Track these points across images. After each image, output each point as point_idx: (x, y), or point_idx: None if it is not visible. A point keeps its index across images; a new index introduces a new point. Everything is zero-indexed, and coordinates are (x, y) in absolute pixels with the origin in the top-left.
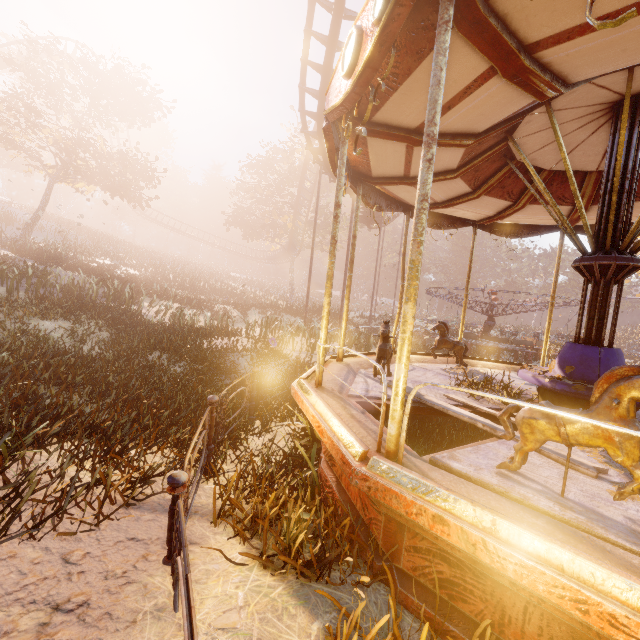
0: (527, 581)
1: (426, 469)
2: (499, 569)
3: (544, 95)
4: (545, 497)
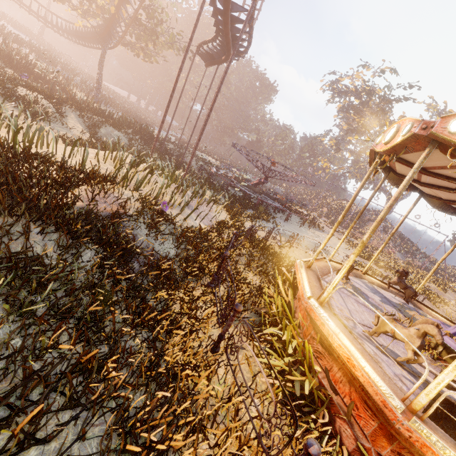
0: None
1: None
2: None
3: None
4: None
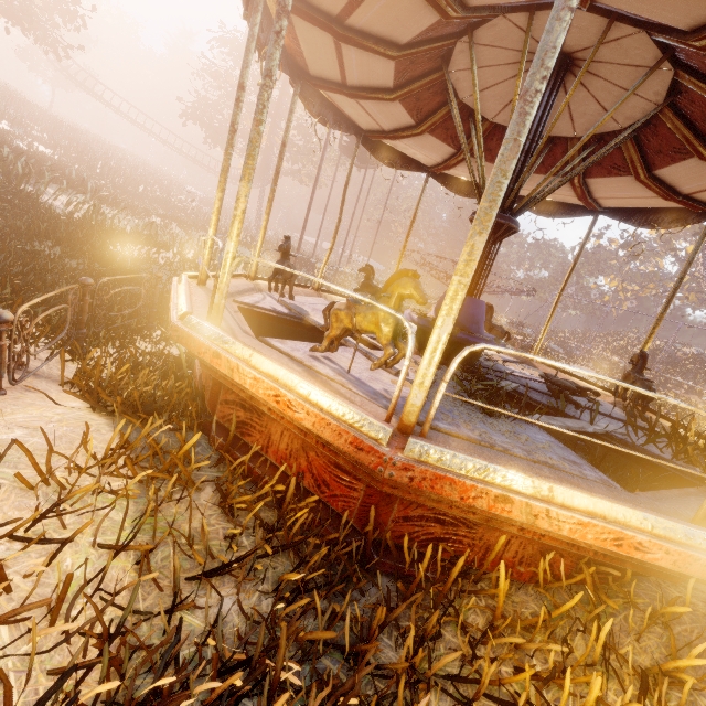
0: (255, 389)
1: (240, 336)
2: (243, 384)
3: (446, 12)
4: (332, 370)
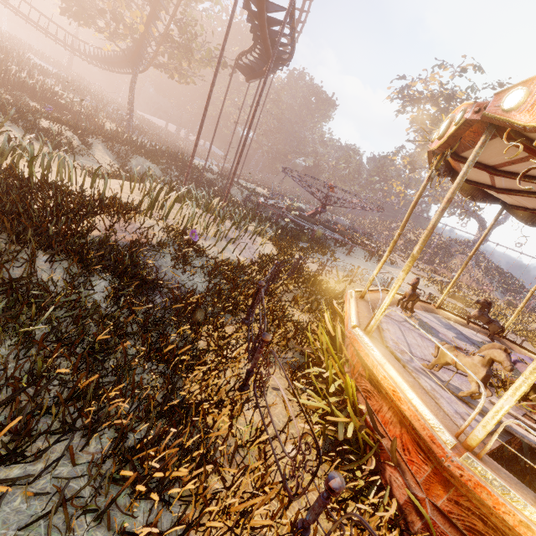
0: None
1: None
2: None
3: None
4: None
